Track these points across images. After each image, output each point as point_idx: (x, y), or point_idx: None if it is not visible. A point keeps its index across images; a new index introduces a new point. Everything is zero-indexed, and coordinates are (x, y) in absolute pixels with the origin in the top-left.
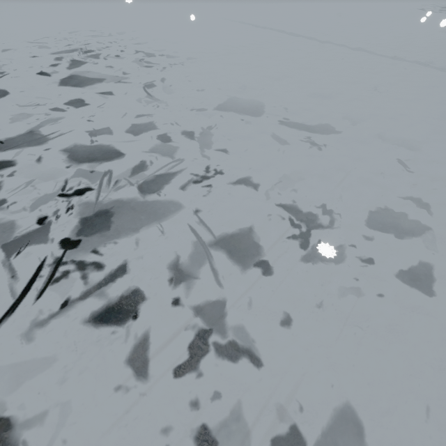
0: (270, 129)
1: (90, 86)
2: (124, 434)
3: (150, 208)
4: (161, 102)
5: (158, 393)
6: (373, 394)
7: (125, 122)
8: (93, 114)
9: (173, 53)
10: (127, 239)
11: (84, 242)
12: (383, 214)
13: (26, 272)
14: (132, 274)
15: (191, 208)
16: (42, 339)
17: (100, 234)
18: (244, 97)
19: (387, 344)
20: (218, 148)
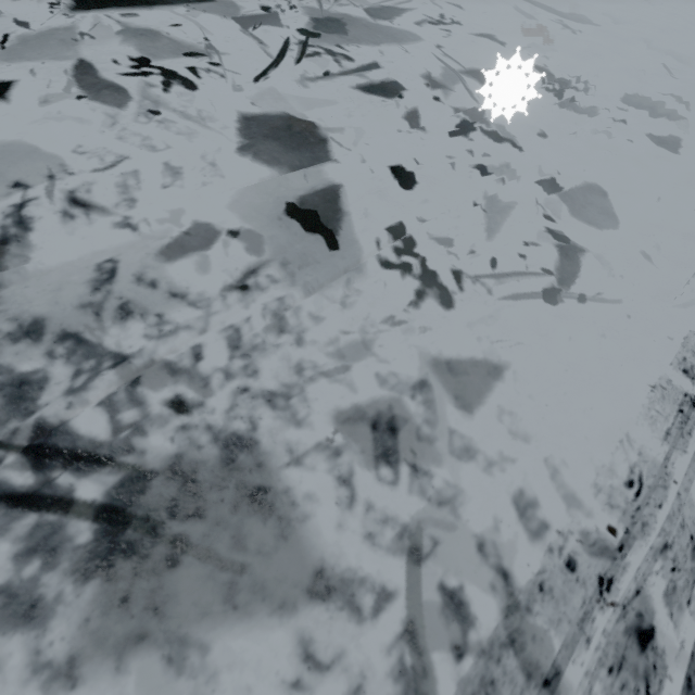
0: (512, 2)
1: None
2: (416, 151)
3: (386, 31)
4: None
5: (438, 139)
6: (616, 183)
7: None
8: None
9: None
10: (370, 48)
11: (325, 37)
12: (640, 99)
13: (273, 43)
14: (387, 70)
15: (432, 43)
16: (316, 89)
17: (339, 36)
18: None
19: (631, 166)
20: (450, 2)
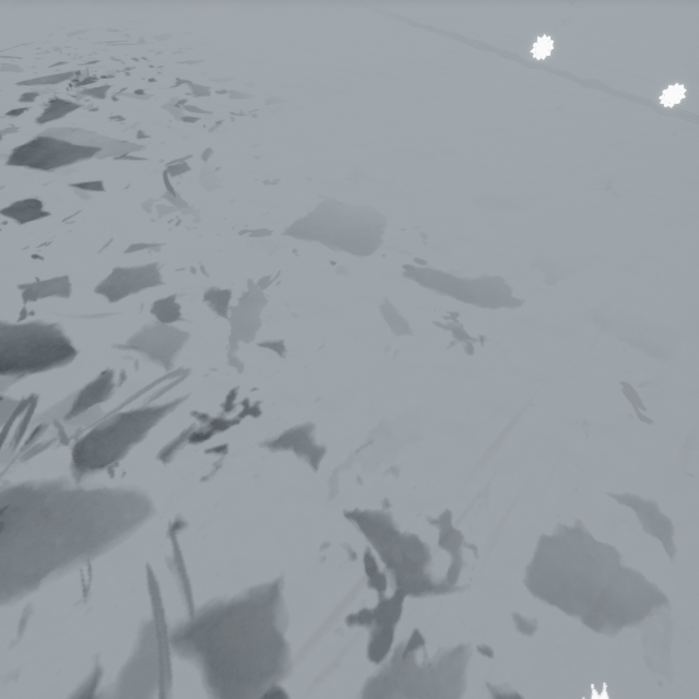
0: (382, 291)
1: (66, 167)
2: None
3: (83, 511)
4: (187, 212)
5: None
6: None
7: (102, 263)
8: (49, 240)
9: (244, 87)
10: (6, 609)
11: None
12: (569, 547)
13: None
14: None
15: (168, 514)
16: None
17: None
18: (351, 200)
19: None
20: (267, 338)
